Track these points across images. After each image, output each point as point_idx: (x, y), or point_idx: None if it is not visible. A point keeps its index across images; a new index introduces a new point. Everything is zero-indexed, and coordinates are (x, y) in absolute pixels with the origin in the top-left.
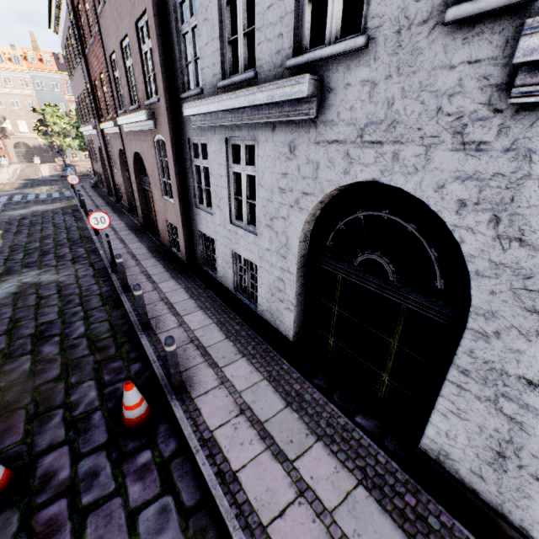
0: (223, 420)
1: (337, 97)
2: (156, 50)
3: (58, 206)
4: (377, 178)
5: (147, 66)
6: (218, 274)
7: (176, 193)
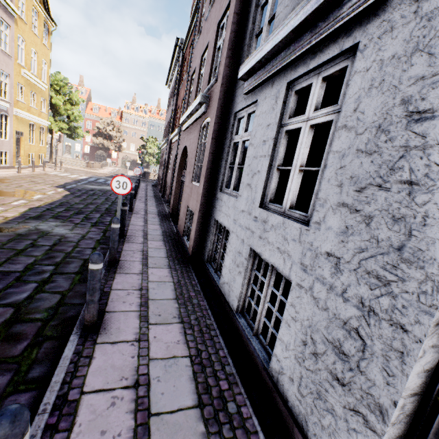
0: None
1: None
2: (228, 30)
3: None
4: None
5: (217, 60)
6: (221, 278)
7: (204, 173)
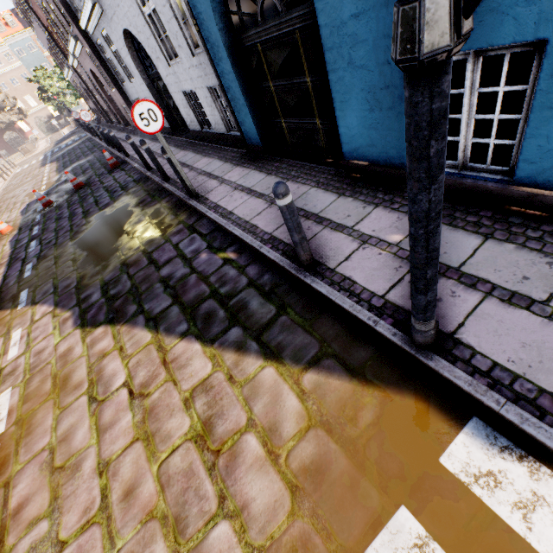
0: None
1: None
2: None
3: (80, 142)
4: (123, 28)
5: (59, 5)
6: None
7: (111, 82)
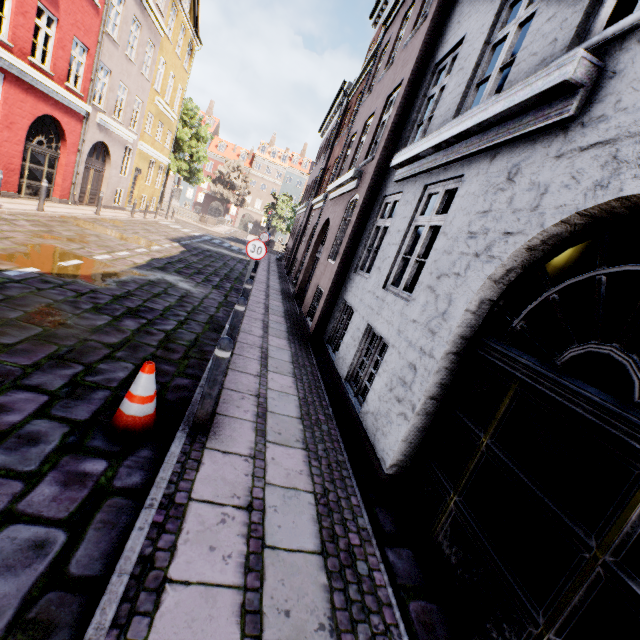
0: (216, 498)
1: (624, 79)
2: (394, 112)
3: (239, 257)
4: None
5: (379, 134)
6: (338, 354)
7: (342, 252)
